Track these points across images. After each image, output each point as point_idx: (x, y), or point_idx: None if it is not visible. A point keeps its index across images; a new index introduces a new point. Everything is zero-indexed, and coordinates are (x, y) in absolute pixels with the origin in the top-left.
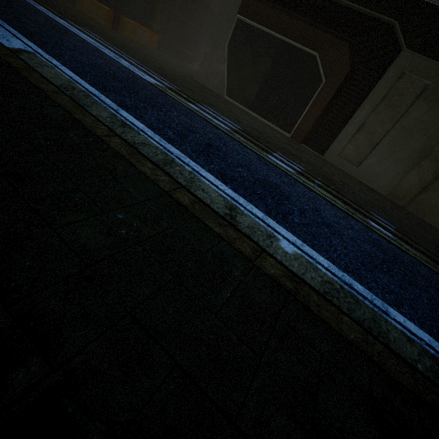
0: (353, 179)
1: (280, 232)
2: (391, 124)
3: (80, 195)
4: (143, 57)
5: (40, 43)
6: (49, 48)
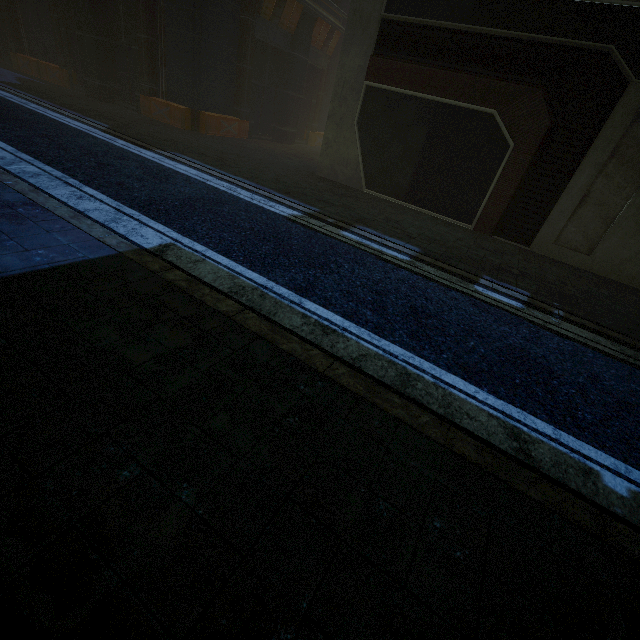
0: (588, 276)
1: (591, 456)
2: (633, 187)
3: (382, 504)
4: (249, 168)
5: (165, 218)
6: (176, 222)
